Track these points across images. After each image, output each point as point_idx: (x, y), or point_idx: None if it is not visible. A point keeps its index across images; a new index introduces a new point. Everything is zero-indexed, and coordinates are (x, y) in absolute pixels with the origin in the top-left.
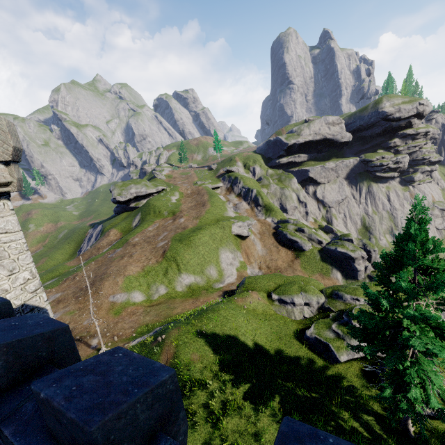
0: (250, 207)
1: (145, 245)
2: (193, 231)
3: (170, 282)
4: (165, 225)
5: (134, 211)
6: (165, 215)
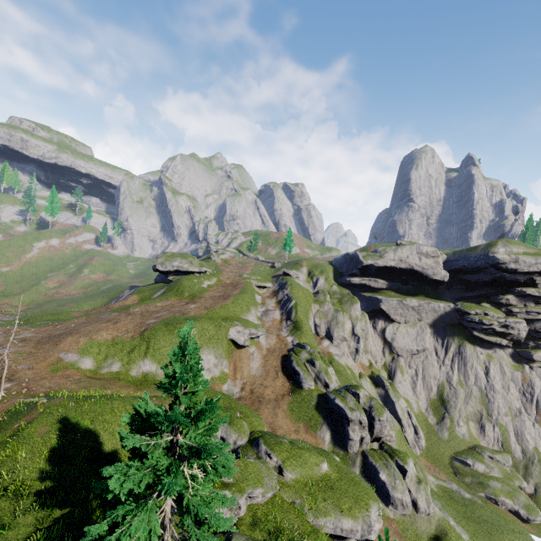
0: (281, 318)
1: (138, 317)
2: (188, 319)
3: (129, 362)
4: (174, 306)
5: (166, 284)
6: (184, 296)
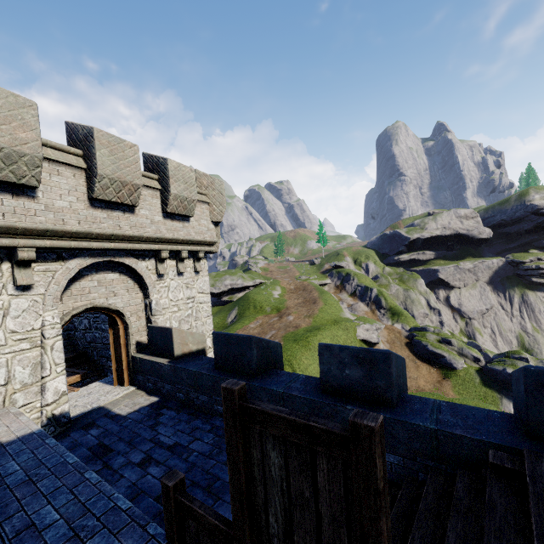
0: (370, 309)
1: None
2: (309, 330)
3: None
4: (270, 323)
5: (228, 305)
6: (267, 312)
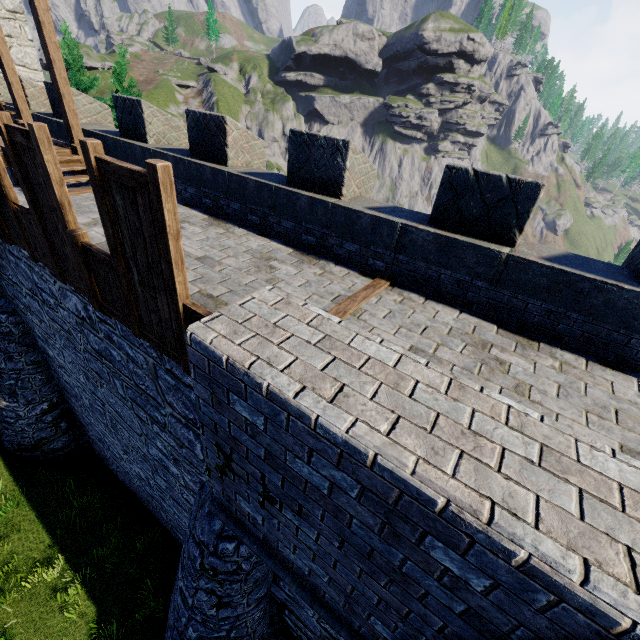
0: None
1: None
2: None
3: None
4: None
5: None
6: (92, 94)
